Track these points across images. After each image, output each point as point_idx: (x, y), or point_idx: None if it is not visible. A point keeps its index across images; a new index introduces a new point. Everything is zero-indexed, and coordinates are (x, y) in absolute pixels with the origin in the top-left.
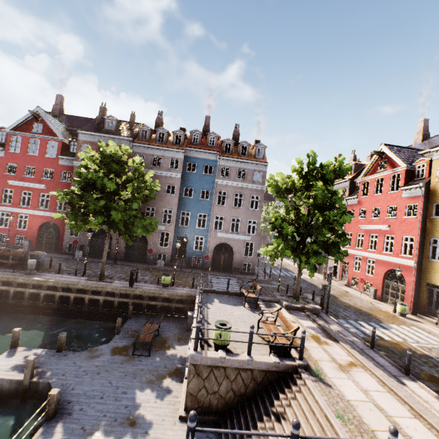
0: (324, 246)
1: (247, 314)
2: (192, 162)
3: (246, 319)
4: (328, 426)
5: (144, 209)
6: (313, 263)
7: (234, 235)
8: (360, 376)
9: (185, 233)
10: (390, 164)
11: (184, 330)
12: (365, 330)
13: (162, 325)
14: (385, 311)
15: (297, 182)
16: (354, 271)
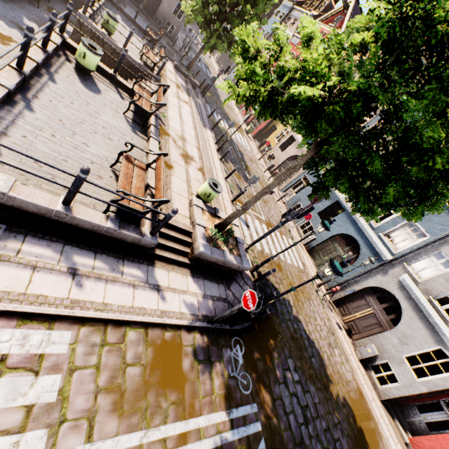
0: (229, 39)
1: (141, 44)
2: None
3: (138, 45)
4: None
5: None
6: (212, 44)
7: None
8: (184, 105)
9: None
10: (341, 24)
11: None
12: (216, 117)
13: None
14: (241, 127)
15: None
16: None
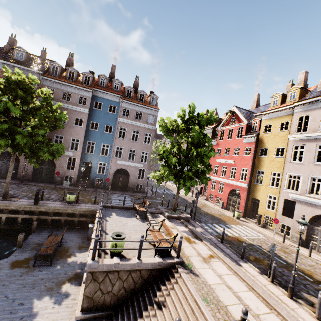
0: (195, 173)
1: (138, 224)
2: (99, 101)
3: (137, 228)
4: (196, 309)
5: (53, 137)
6: (188, 185)
7: (130, 163)
8: (216, 265)
9: (90, 159)
10: (238, 120)
11: (85, 239)
12: (217, 230)
13: (65, 236)
14: (228, 216)
15: (180, 125)
16: (211, 190)
